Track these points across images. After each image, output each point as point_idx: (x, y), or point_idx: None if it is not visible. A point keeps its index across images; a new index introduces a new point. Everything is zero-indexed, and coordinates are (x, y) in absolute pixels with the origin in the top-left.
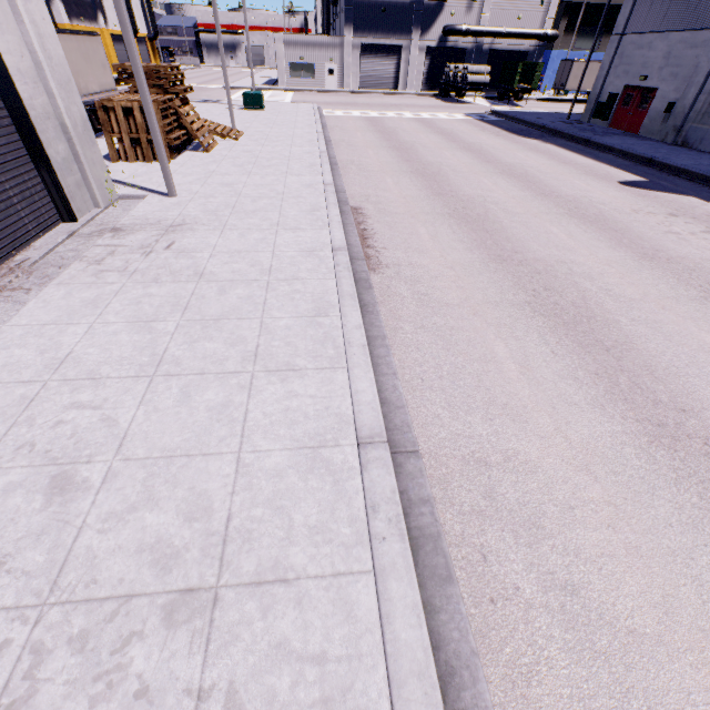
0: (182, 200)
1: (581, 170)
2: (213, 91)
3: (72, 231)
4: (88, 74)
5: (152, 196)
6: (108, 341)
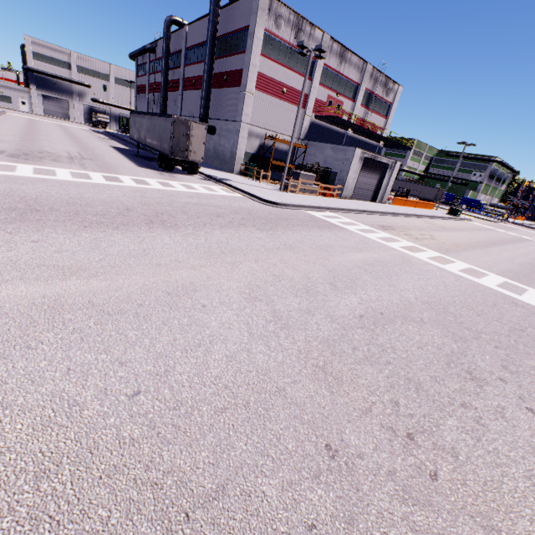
0: None
1: (95, 136)
2: None
3: None
4: None
5: None
6: None
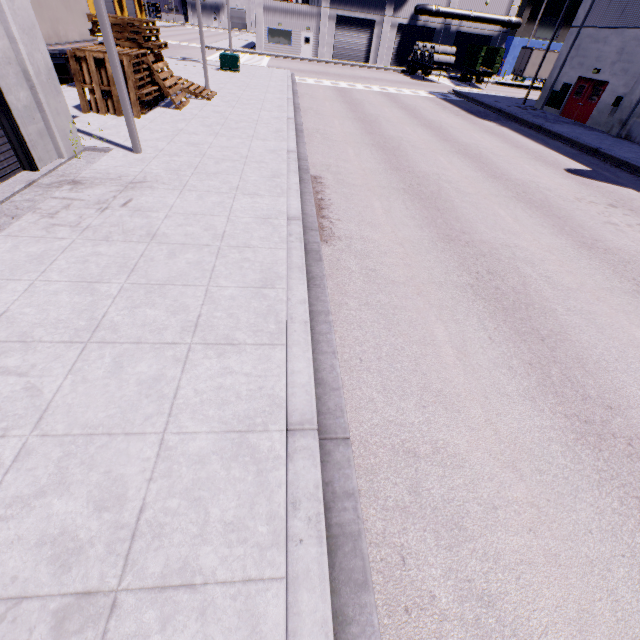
0: (146, 156)
1: (532, 155)
2: (193, 50)
3: (31, 180)
4: (68, 23)
5: (117, 151)
6: (47, 301)
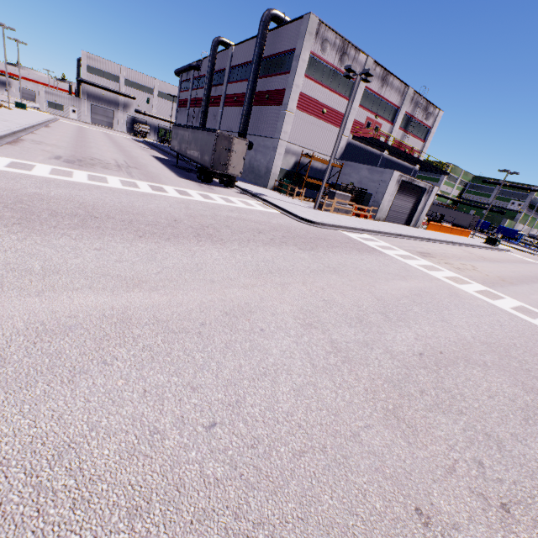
0: None
1: (137, 145)
2: None
3: None
4: None
5: None
6: None
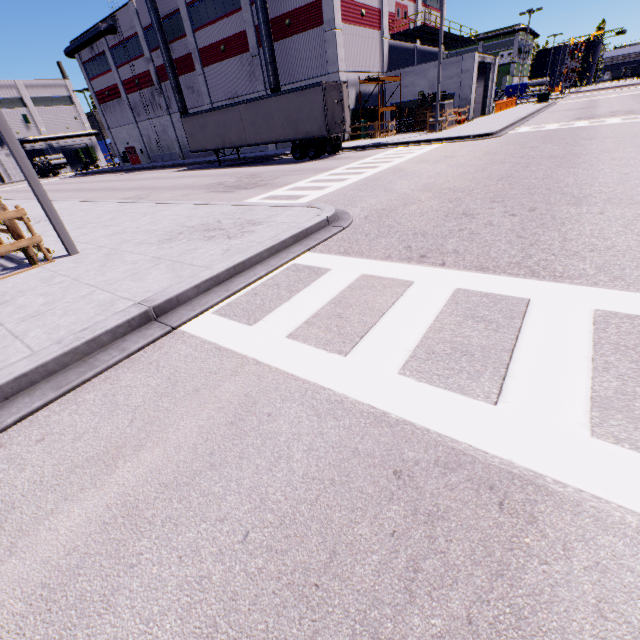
0: None
1: (106, 176)
2: None
3: None
4: None
5: None
6: None
